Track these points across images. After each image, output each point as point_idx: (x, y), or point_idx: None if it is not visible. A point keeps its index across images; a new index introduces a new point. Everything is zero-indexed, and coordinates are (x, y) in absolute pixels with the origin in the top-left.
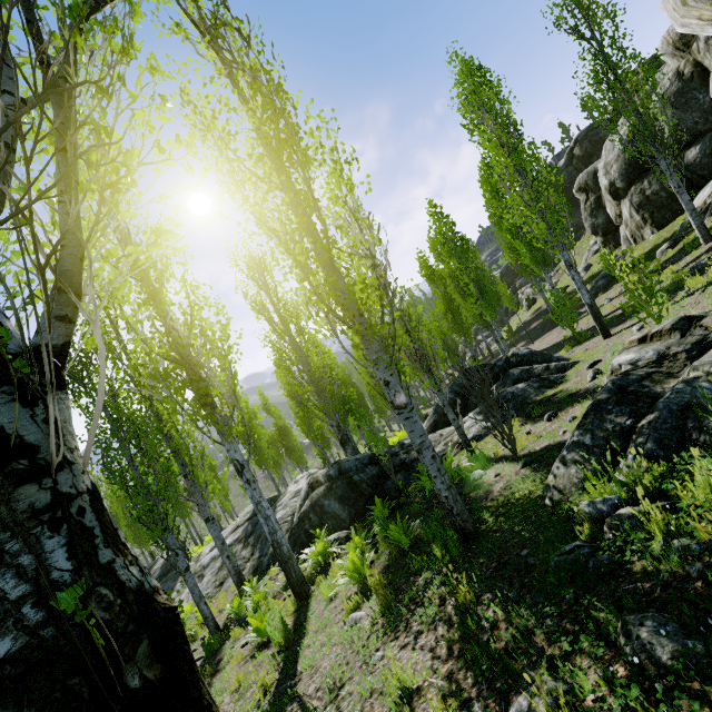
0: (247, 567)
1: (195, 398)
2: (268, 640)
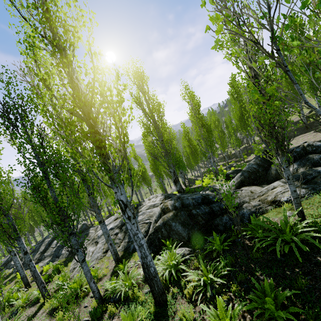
0: (121, 245)
1: (91, 149)
2: None
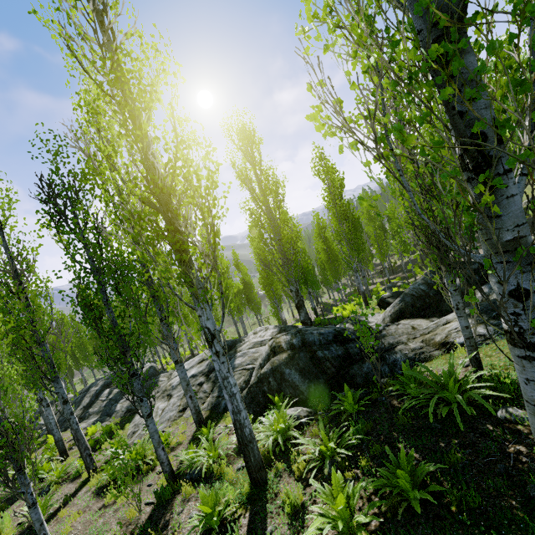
0: (206, 402)
1: (169, 253)
2: (218, 534)
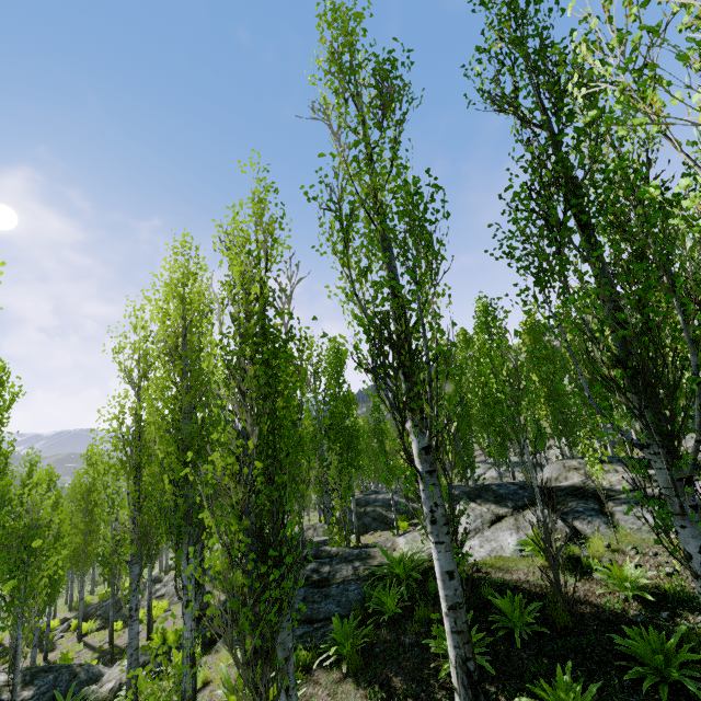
0: None
1: None
2: None
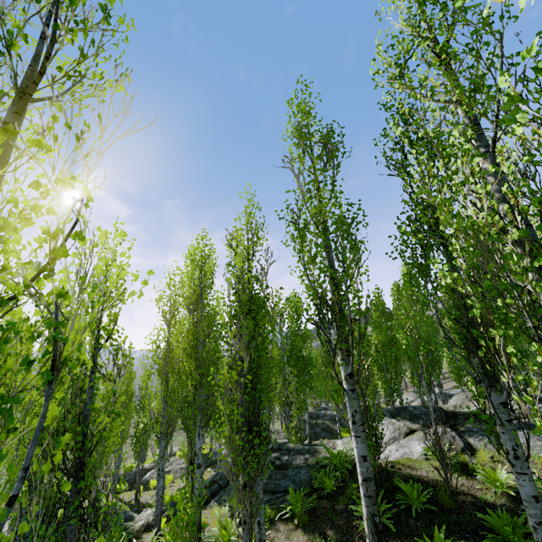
0: None
1: None
2: None
